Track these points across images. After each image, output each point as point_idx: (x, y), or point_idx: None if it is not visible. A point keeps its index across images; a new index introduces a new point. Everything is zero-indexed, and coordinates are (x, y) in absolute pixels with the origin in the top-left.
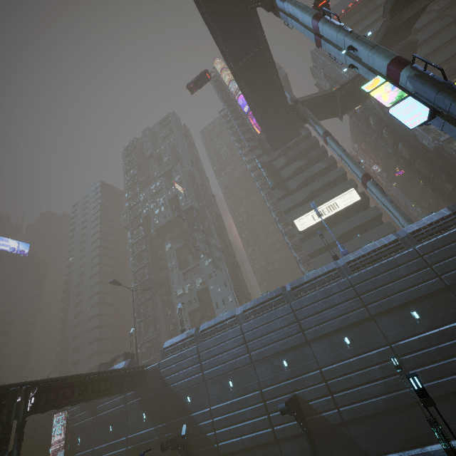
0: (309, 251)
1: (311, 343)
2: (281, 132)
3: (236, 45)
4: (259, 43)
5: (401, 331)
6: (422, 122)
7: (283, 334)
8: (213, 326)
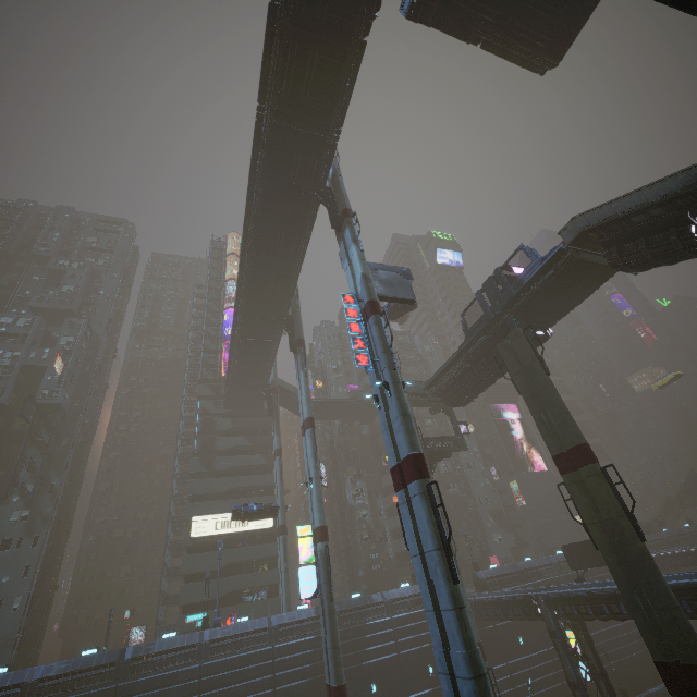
0: (186, 571)
1: None
2: (245, 396)
3: (251, 328)
4: (273, 338)
5: None
6: (309, 596)
7: None
8: None
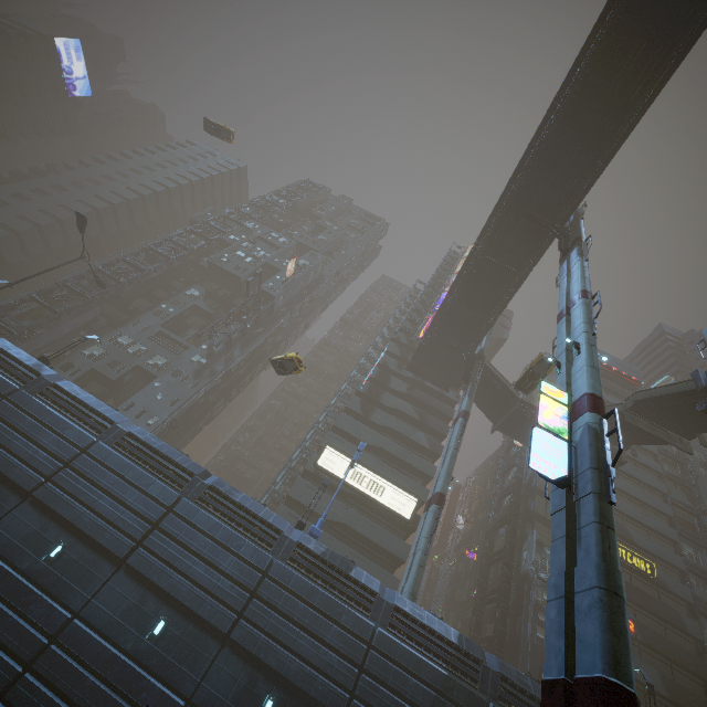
0: (294, 494)
1: (122, 571)
2: (436, 362)
3: (503, 238)
4: (521, 266)
5: (225, 704)
6: (547, 476)
7: (117, 515)
8: (75, 399)
